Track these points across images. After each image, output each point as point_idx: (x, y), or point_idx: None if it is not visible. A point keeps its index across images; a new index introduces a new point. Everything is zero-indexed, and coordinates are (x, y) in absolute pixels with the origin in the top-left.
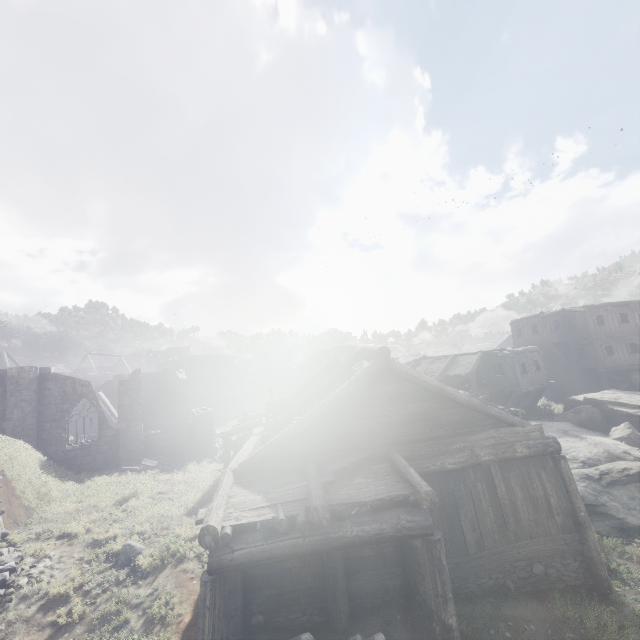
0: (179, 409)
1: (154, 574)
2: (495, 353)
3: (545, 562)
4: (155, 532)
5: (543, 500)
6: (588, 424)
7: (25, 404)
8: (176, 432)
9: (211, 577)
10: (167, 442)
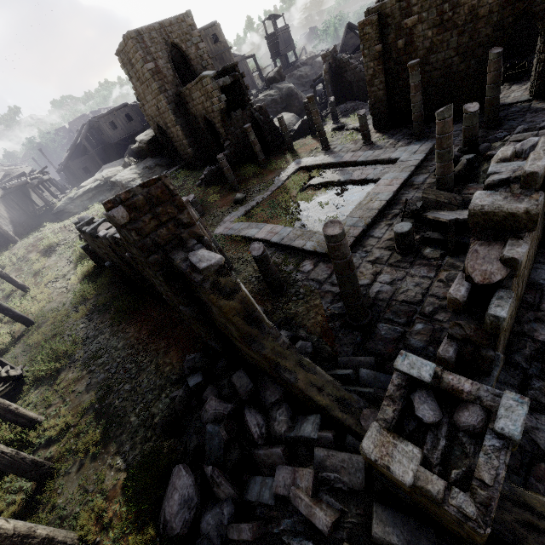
0: None
1: None
2: (92, 120)
3: None
4: None
5: None
6: (131, 157)
7: None
8: None
9: None
10: None
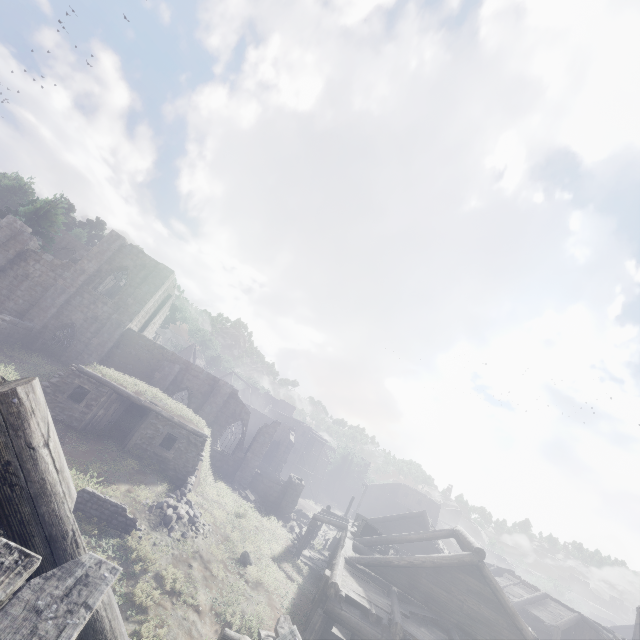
0: (276, 462)
1: (256, 585)
2: (597, 627)
3: None
4: (256, 555)
5: None
6: None
7: (215, 405)
8: (274, 483)
9: (324, 614)
10: (265, 487)
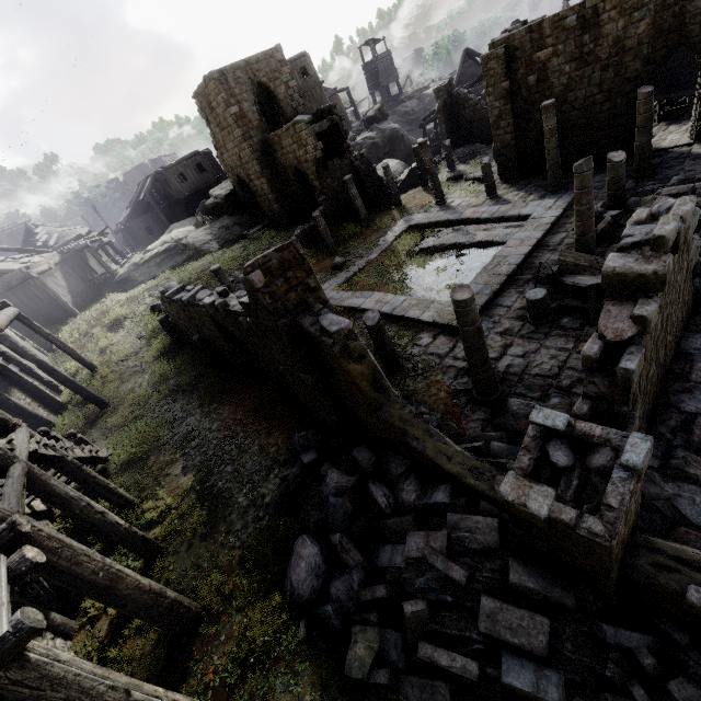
0: None
1: None
2: (158, 172)
3: (50, 317)
4: None
5: (36, 297)
6: (204, 214)
7: None
8: None
9: None
10: None
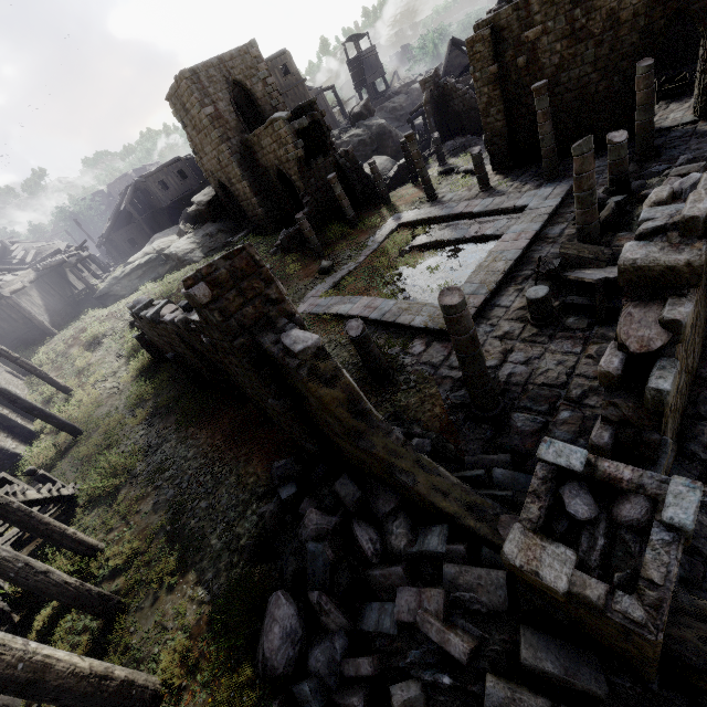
0: None
1: None
2: (138, 180)
3: (26, 338)
4: None
5: (9, 318)
6: (187, 223)
7: None
8: None
9: None
10: None
